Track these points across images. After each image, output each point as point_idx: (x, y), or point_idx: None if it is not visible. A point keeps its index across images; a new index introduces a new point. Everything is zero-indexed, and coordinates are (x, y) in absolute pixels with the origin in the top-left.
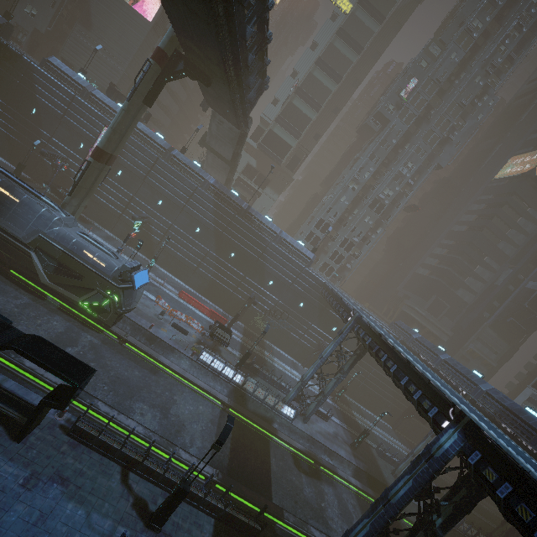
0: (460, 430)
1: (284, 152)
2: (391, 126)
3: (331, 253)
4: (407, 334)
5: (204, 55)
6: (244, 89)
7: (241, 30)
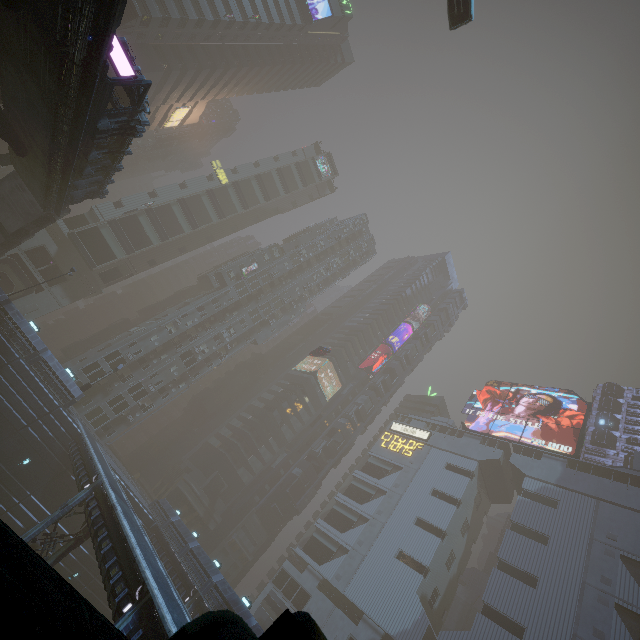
0: (137, 610)
1: (104, 258)
2: (227, 290)
3: (113, 397)
4: (166, 516)
5: (29, 132)
6: (69, 186)
7: (86, 149)
